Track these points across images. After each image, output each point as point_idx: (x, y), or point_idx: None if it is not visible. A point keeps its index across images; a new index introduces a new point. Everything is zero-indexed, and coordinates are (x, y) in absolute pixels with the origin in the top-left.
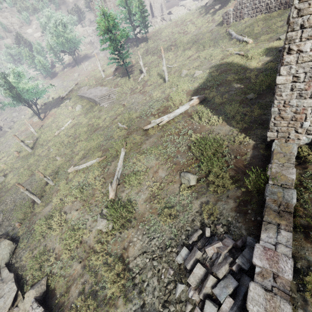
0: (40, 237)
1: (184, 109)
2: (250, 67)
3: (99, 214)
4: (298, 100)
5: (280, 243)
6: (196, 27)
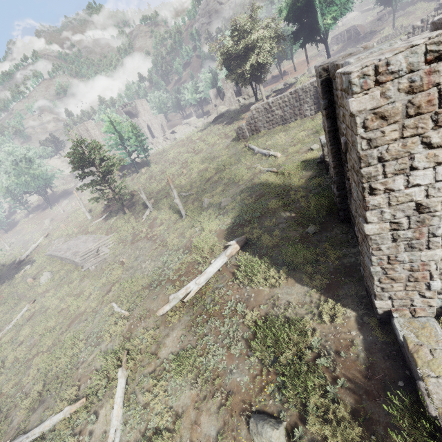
0: None
1: (219, 264)
2: (293, 186)
3: None
4: (409, 253)
5: None
6: (208, 144)
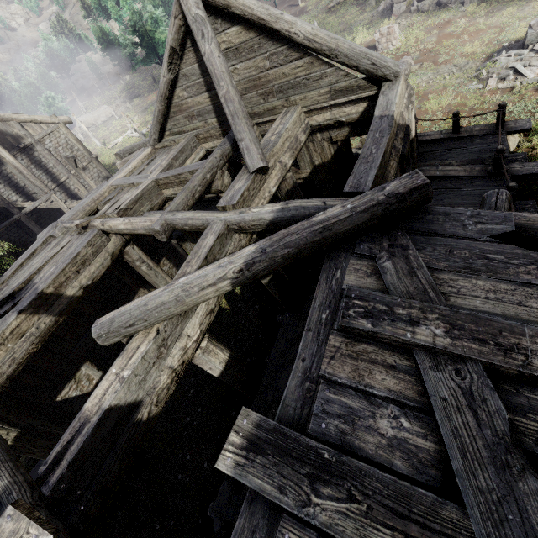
0: None
1: None
2: None
3: None
4: None
5: None
6: None
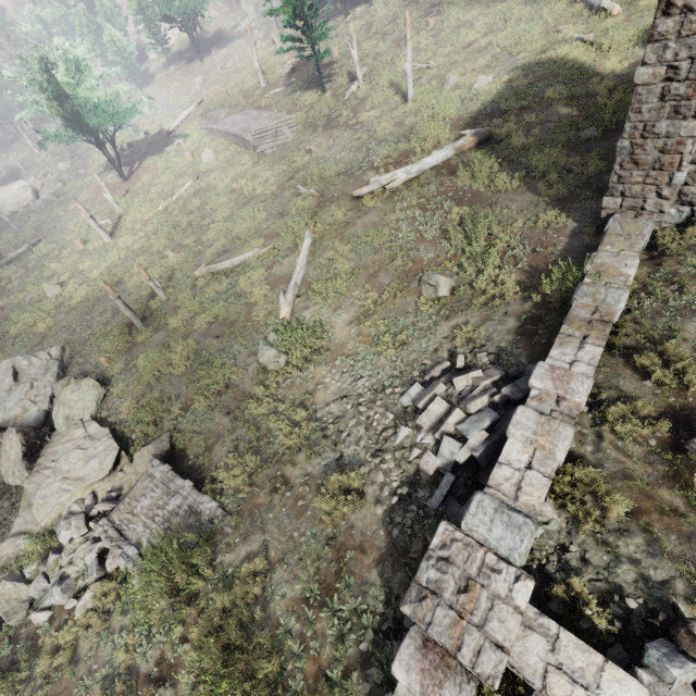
0: (151, 378)
1: (442, 157)
2: (602, 71)
3: (261, 340)
4: (670, 123)
5: (580, 360)
6: None
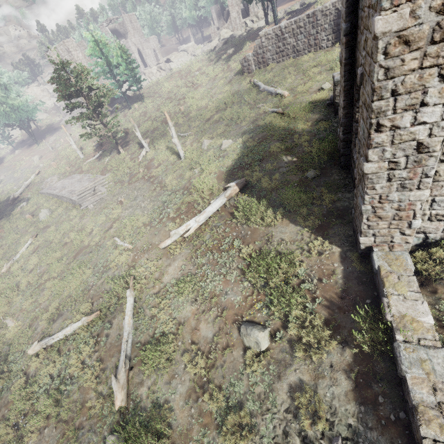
0: None
1: (218, 204)
2: (297, 130)
3: None
4: (400, 193)
5: None
6: (208, 78)
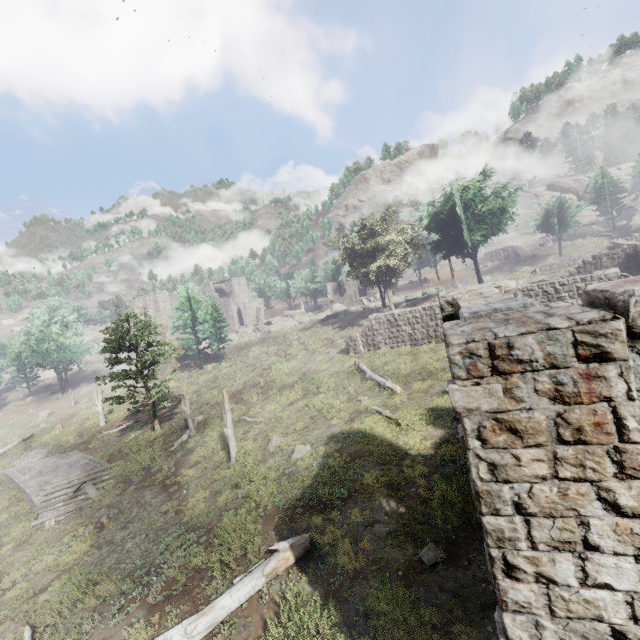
0: None
1: (246, 592)
2: (410, 450)
3: None
4: None
5: None
6: (306, 350)
